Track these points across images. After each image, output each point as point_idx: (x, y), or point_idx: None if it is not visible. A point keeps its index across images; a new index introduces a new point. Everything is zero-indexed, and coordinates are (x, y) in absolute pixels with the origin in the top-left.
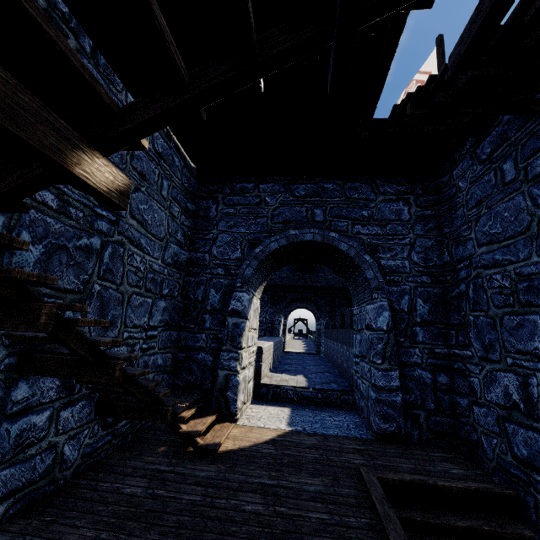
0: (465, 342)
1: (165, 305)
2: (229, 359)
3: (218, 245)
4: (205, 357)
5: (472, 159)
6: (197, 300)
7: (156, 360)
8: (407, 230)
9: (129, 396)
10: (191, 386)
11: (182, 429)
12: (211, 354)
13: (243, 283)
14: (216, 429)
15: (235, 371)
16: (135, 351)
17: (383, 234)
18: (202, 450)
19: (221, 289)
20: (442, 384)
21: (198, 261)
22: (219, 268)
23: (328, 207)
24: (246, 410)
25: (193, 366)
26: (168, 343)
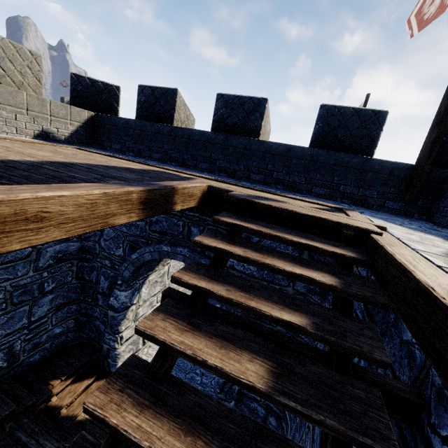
0: (292, 421)
1: (54, 295)
2: (109, 339)
3: (105, 239)
4: (100, 324)
5: (367, 272)
6: (92, 281)
7: (52, 333)
8: (287, 282)
9: (5, 386)
10: (92, 339)
11: (52, 401)
12: (103, 324)
13: (123, 282)
14: (89, 391)
15: (114, 348)
16: (16, 346)
17: (258, 278)
18: (59, 422)
19: (108, 279)
20: (271, 423)
21: (90, 249)
22: (107, 260)
23: (206, 228)
24: (144, 350)
25: (93, 327)
26: (68, 314)
